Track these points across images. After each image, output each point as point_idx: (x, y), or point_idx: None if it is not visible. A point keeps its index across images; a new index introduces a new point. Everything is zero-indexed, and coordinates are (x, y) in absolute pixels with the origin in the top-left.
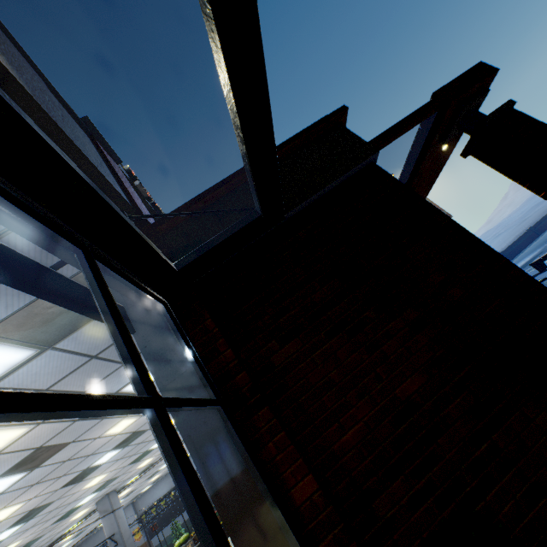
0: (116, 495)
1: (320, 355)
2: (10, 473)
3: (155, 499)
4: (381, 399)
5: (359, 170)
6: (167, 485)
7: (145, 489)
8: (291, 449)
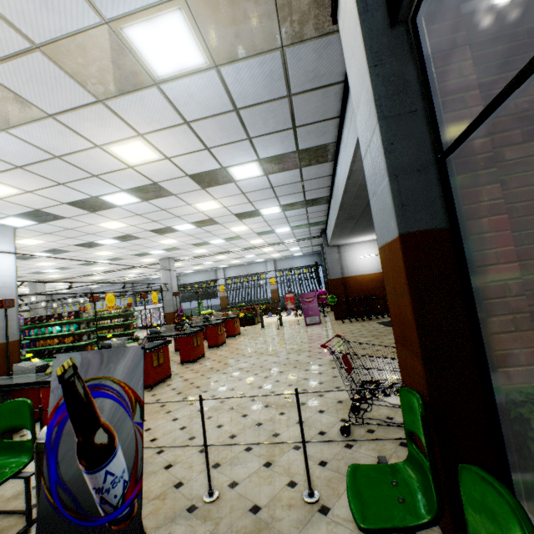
0: (174, 262)
1: None
2: (131, 192)
3: (191, 281)
4: None
5: None
6: (203, 278)
7: (188, 272)
8: (506, 234)
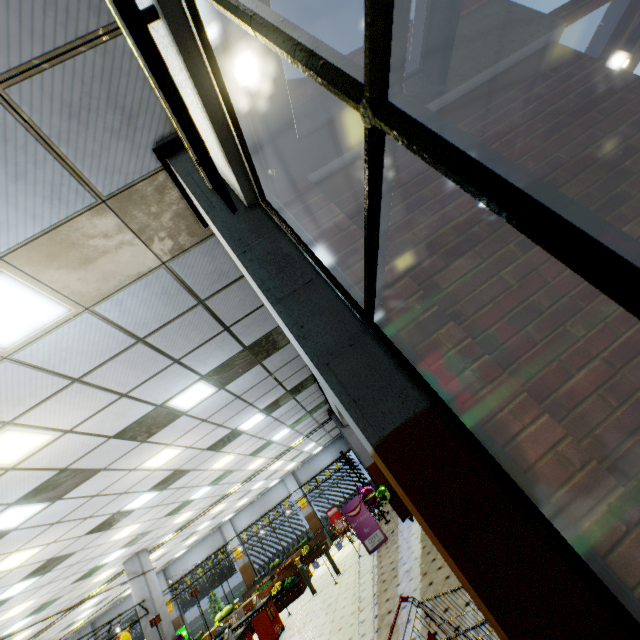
0: (147, 555)
1: (512, 273)
2: (27, 500)
3: (189, 566)
4: (626, 328)
5: (535, 52)
6: (205, 551)
7: (179, 554)
8: (504, 380)
